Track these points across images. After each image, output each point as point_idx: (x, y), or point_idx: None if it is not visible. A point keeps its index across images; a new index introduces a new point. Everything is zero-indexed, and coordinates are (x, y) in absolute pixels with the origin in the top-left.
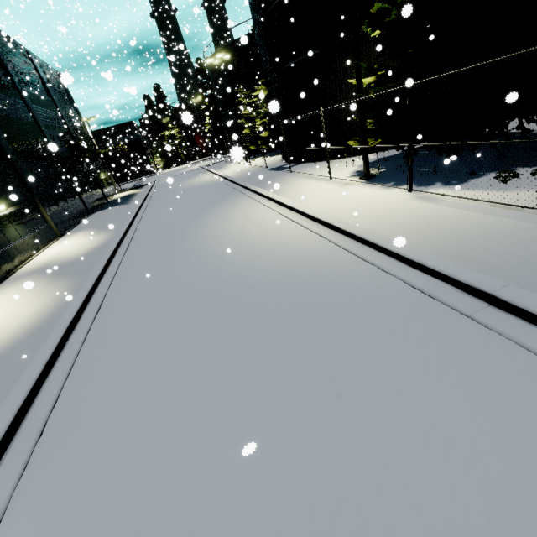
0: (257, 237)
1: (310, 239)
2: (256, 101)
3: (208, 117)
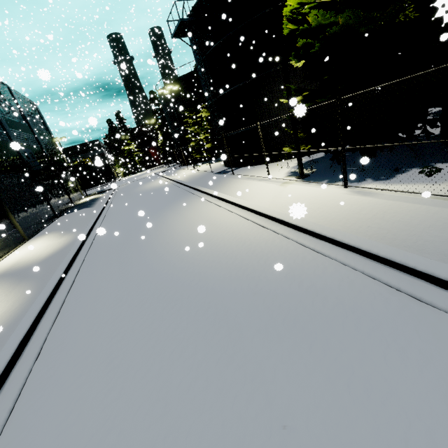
0: (212, 235)
1: (264, 235)
2: (199, 121)
3: (160, 134)
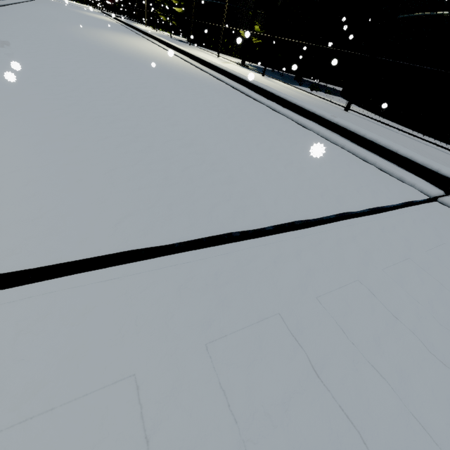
0: (144, 50)
1: (186, 64)
2: None
3: None
